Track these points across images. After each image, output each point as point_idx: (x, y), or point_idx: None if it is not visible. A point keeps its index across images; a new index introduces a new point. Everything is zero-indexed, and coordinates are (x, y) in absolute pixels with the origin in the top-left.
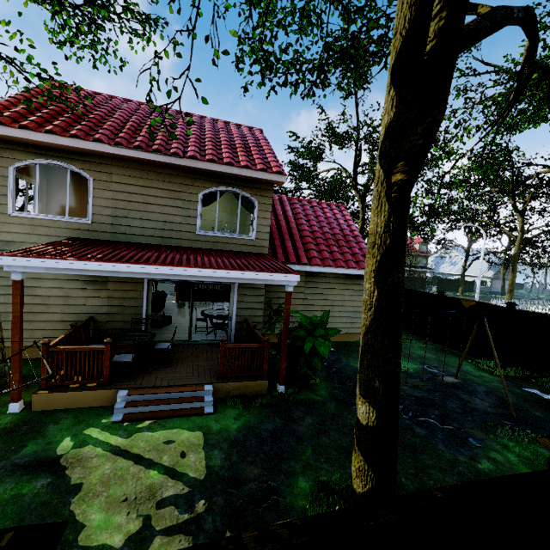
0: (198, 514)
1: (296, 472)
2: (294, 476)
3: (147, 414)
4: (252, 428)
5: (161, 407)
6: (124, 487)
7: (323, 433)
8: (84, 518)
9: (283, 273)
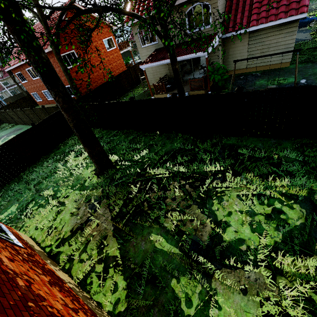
0: None
1: None
2: None
3: None
4: None
5: None
6: None
7: None
8: None
9: (200, 52)
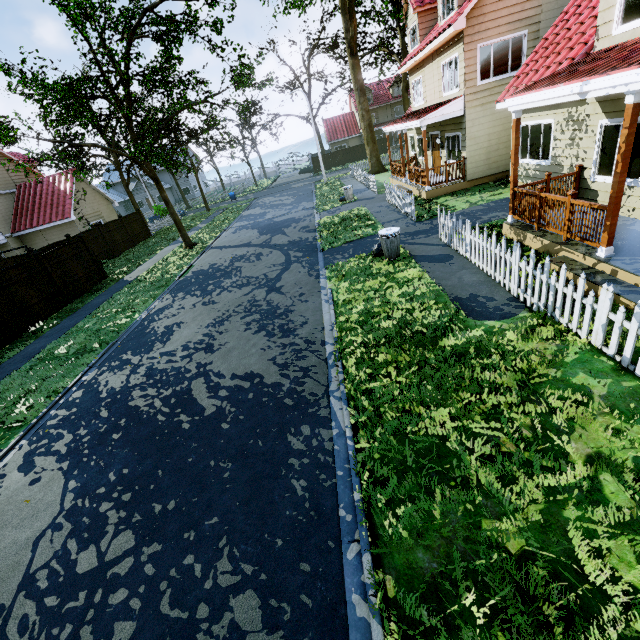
0: None
1: None
2: None
3: None
4: None
5: None
6: None
7: None
8: None
9: None
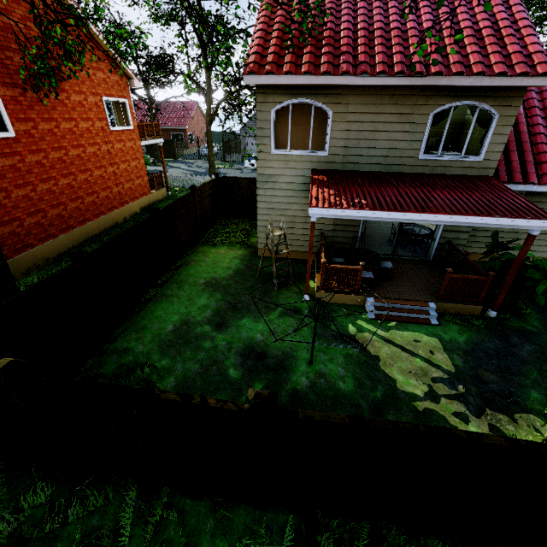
0: (462, 393)
1: (526, 385)
2: (526, 388)
3: (390, 317)
4: (476, 344)
5: (398, 314)
6: (404, 364)
7: (545, 361)
8: (393, 376)
9: (536, 219)
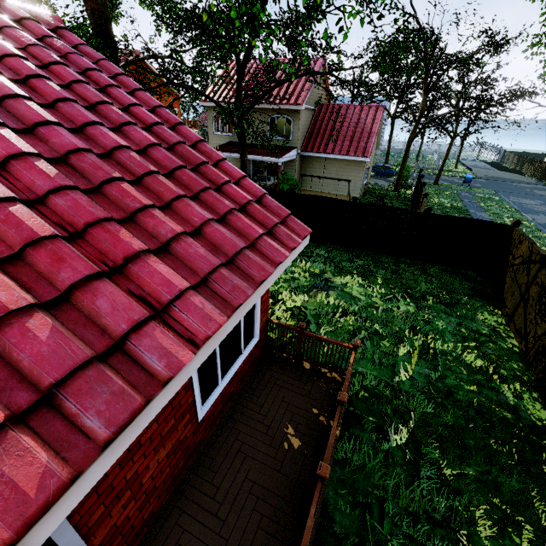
0: None
1: None
2: None
3: None
4: None
5: None
6: None
7: None
8: None
9: (274, 158)
